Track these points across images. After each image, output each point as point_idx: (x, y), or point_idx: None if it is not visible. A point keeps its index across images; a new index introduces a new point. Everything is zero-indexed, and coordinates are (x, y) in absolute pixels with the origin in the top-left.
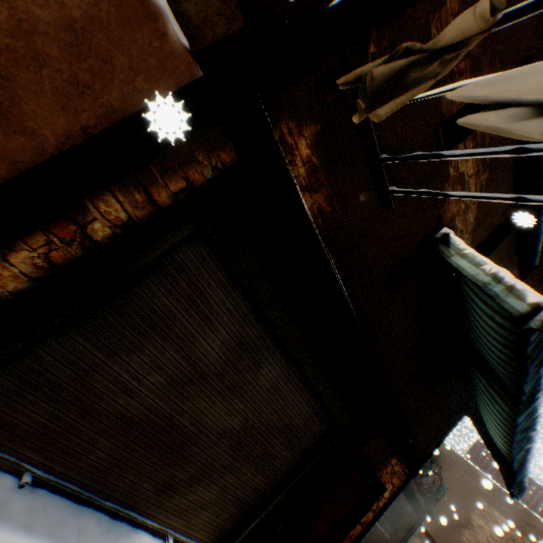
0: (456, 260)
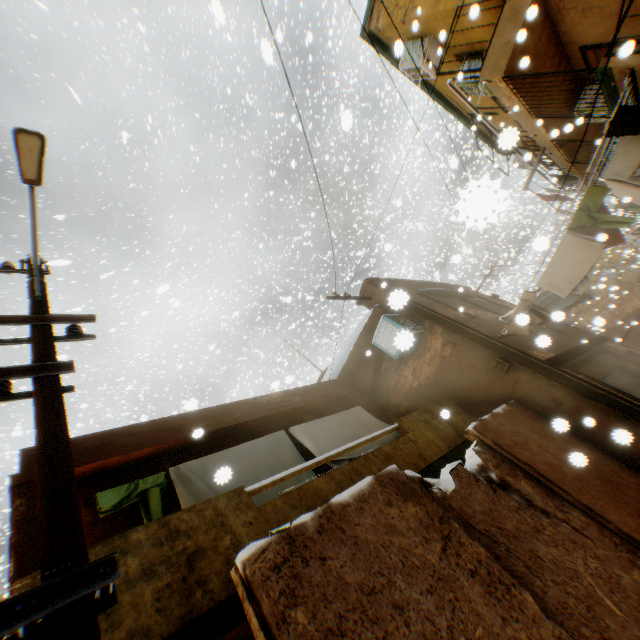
0: None
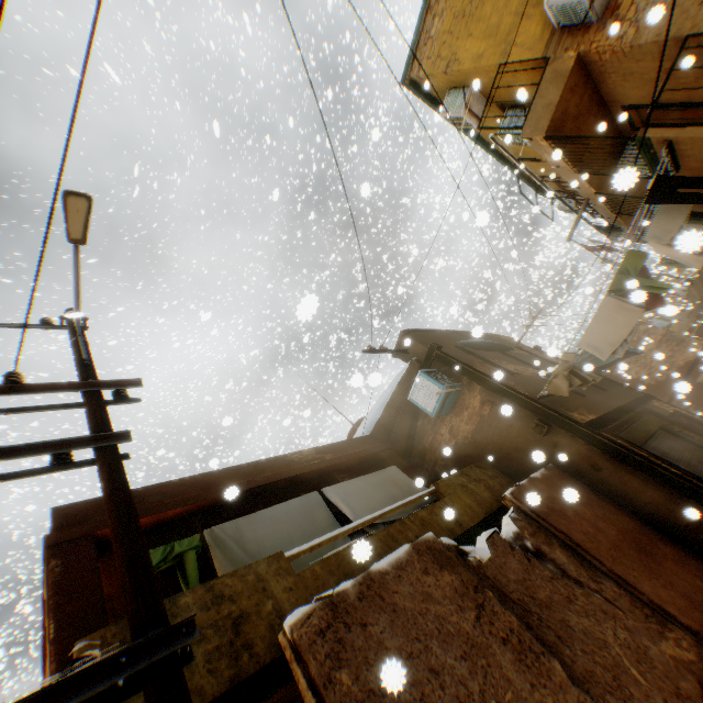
0: None
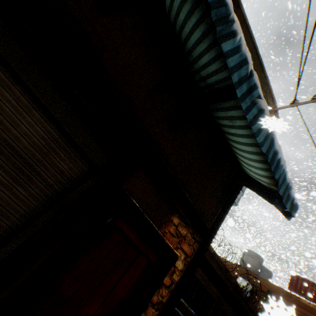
0: None
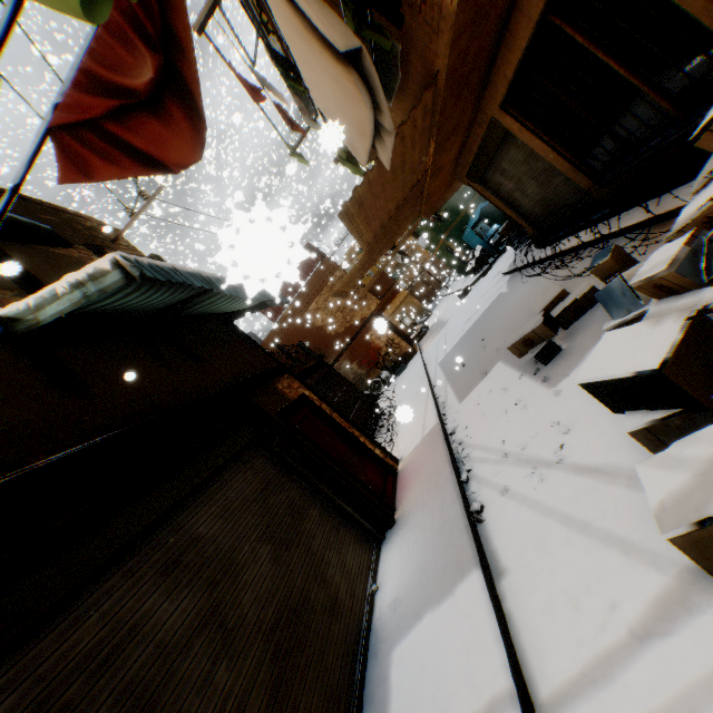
0: (46, 315)
